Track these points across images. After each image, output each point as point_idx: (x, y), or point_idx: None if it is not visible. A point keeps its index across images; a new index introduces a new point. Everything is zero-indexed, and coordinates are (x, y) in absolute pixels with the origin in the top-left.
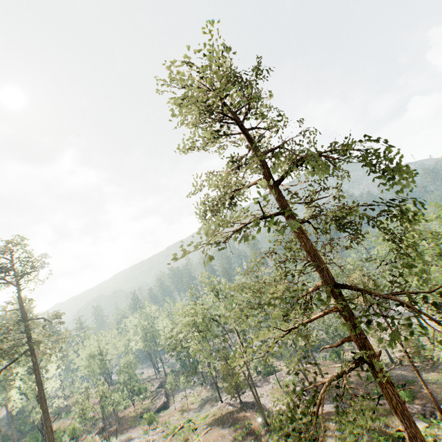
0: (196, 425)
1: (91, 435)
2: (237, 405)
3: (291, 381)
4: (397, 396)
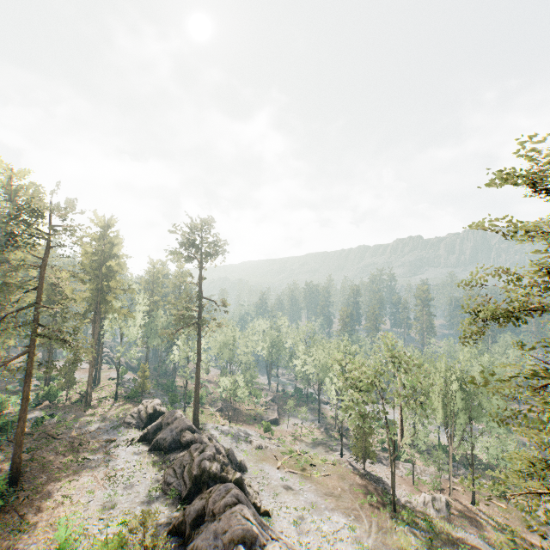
0: (313, 461)
1: (213, 409)
2: (358, 469)
3: (427, 483)
4: None
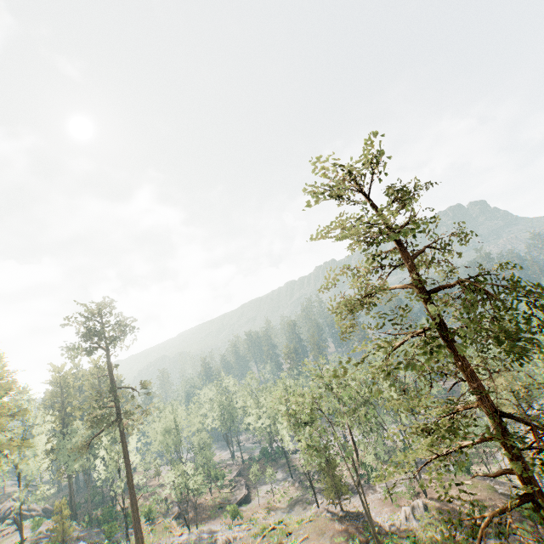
0: (289, 528)
1: (167, 520)
2: (337, 512)
3: (404, 493)
4: None
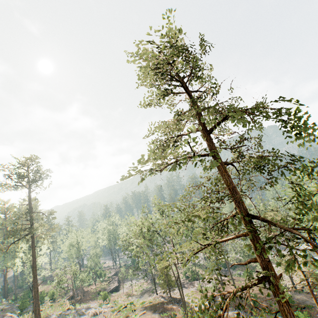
0: (136, 307)
1: (64, 300)
2: (167, 298)
3: (210, 288)
4: (293, 314)
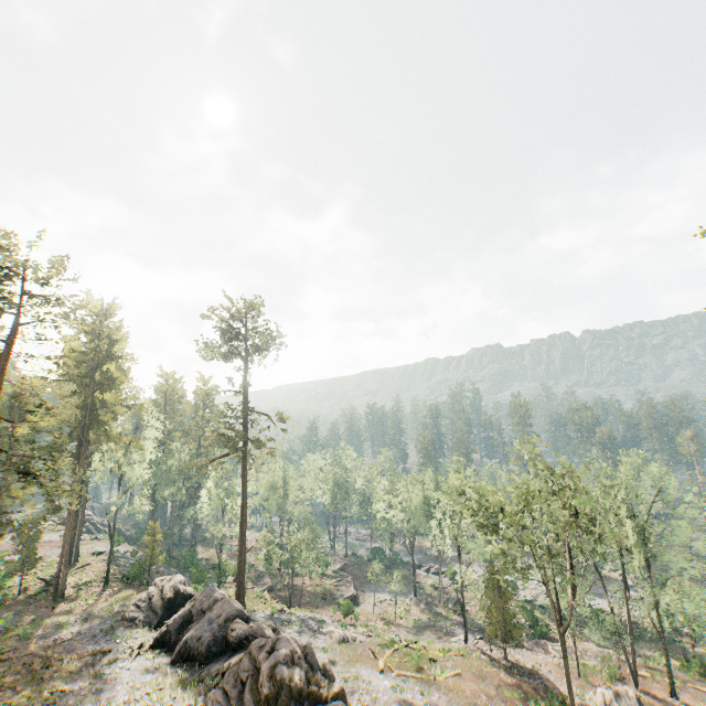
0: (430, 654)
1: (259, 589)
2: (498, 659)
3: (597, 670)
4: None
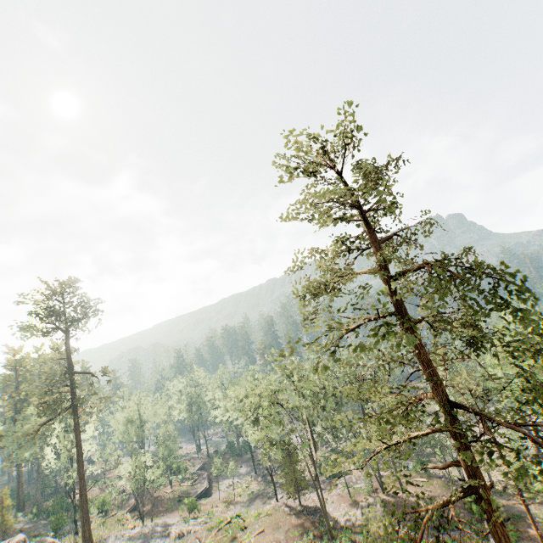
0: (246, 522)
1: (122, 512)
2: (295, 507)
3: (362, 489)
4: (506, 536)
